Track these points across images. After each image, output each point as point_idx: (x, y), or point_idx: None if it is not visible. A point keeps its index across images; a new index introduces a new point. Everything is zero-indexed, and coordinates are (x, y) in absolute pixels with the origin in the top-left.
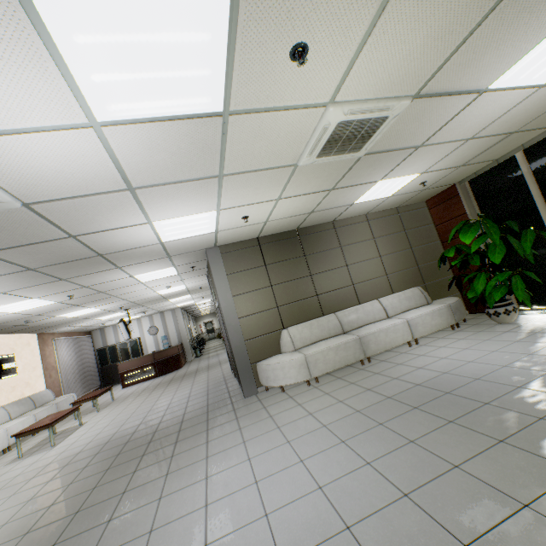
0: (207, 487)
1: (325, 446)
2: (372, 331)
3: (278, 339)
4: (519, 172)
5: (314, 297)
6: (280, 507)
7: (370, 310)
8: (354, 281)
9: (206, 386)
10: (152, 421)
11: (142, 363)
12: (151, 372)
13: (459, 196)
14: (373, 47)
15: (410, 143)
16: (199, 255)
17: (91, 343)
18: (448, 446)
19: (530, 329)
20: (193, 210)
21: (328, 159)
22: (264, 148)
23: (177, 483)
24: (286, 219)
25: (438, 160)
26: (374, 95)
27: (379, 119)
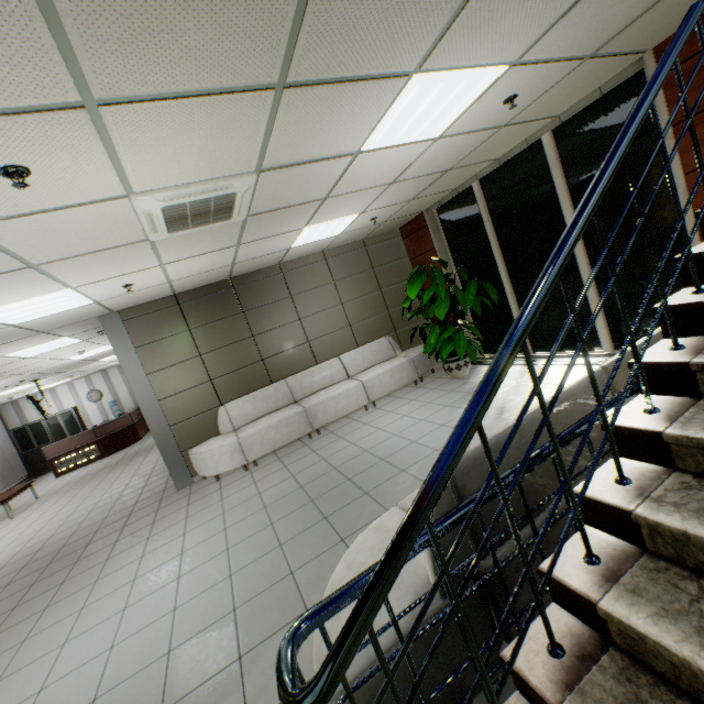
0: (77, 620)
1: (209, 557)
2: (321, 400)
3: (215, 419)
4: (477, 206)
5: (259, 362)
6: (129, 636)
7: (328, 371)
8: (310, 337)
9: (149, 473)
10: (66, 532)
11: (79, 443)
12: (95, 452)
13: (428, 227)
14: (133, 152)
15: (308, 199)
16: (96, 322)
17: (1, 423)
18: (302, 549)
19: (469, 389)
20: (27, 295)
21: (192, 231)
22: (73, 237)
23: (50, 618)
24: (200, 275)
25: (372, 201)
26: (193, 179)
27: (224, 196)
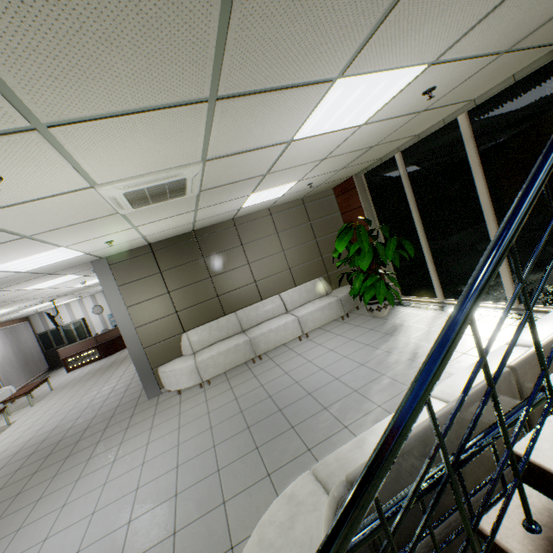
0: (58, 517)
1: (163, 472)
2: (263, 332)
3: (179, 343)
4: (399, 173)
5: (215, 298)
6: (92, 543)
7: (270, 306)
8: (256, 278)
9: (131, 379)
10: (65, 426)
11: (84, 347)
12: (95, 354)
13: (356, 189)
14: (89, 157)
15: (251, 175)
16: (90, 265)
17: (30, 329)
18: (235, 478)
19: (386, 329)
20: (28, 254)
21: (154, 205)
22: (54, 216)
23: (40, 511)
24: (168, 230)
25: (308, 172)
26: (147, 171)
27: (176, 181)
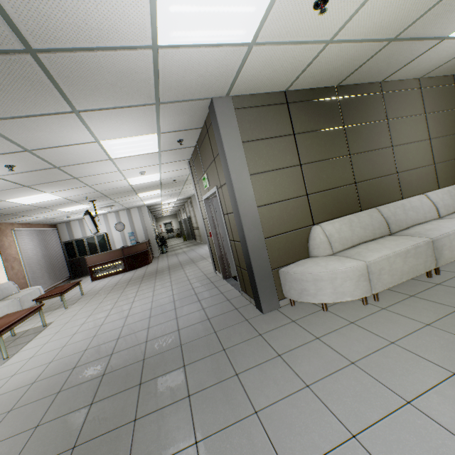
0: None
1: None
2: (446, 233)
3: (306, 239)
4: None
5: (351, 185)
6: None
7: (419, 206)
8: (398, 168)
9: (190, 289)
10: (134, 337)
11: (110, 257)
12: (120, 266)
13: None
14: None
15: None
16: (196, 114)
17: (57, 236)
18: None
19: None
20: None
21: None
22: None
23: None
24: (352, 48)
25: None
26: None
27: None
